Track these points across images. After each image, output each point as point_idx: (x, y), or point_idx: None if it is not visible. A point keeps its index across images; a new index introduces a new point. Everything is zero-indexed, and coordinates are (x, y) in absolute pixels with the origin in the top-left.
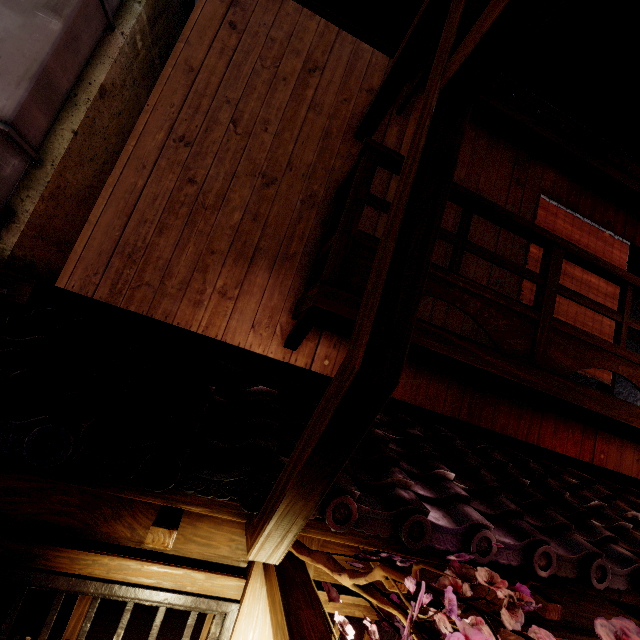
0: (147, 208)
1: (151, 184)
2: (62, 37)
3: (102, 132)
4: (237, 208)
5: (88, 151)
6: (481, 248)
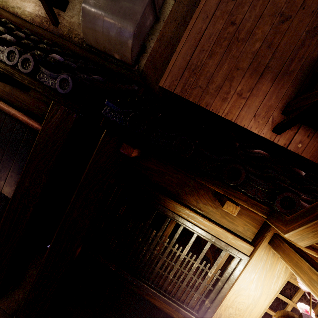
0: (205, 42)
1: (209, 27)
2: None
3: (183, 2)
4: (258, 39)
5: (175, 14)
6: None
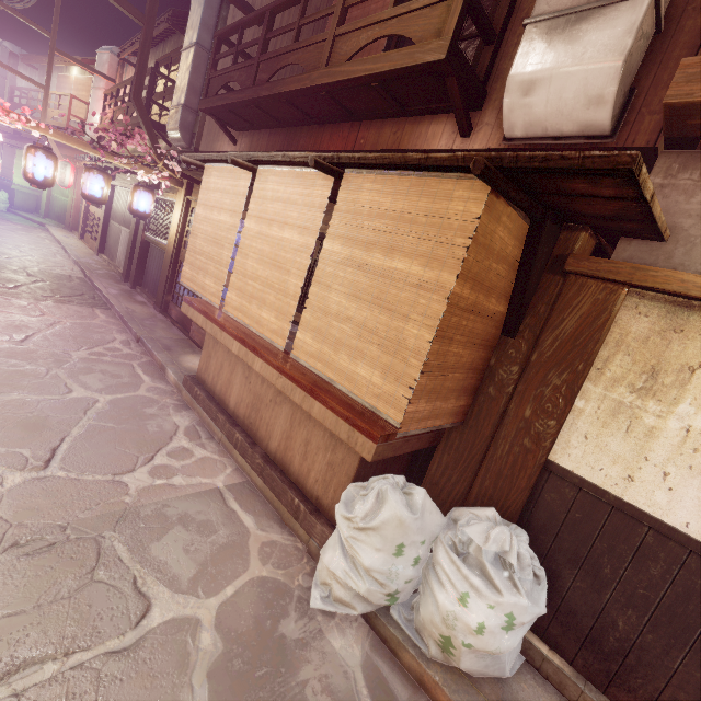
0: None
1: None
2: (192, 70)
3: None
4: None
5: None
6: (242, 45)
